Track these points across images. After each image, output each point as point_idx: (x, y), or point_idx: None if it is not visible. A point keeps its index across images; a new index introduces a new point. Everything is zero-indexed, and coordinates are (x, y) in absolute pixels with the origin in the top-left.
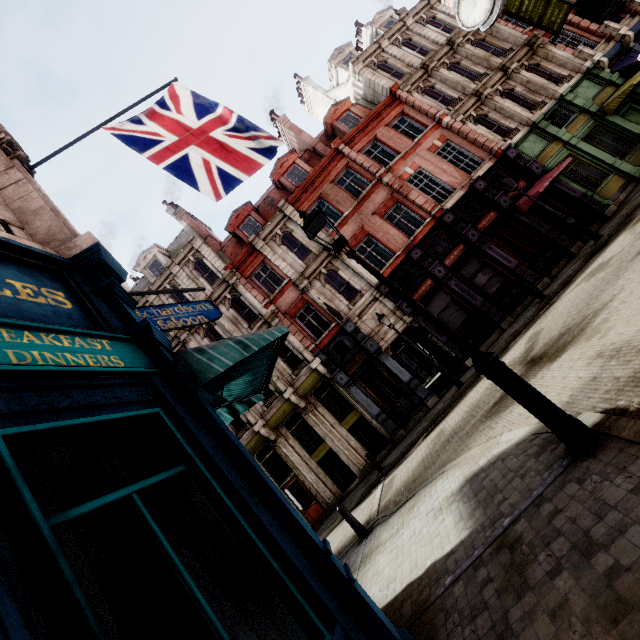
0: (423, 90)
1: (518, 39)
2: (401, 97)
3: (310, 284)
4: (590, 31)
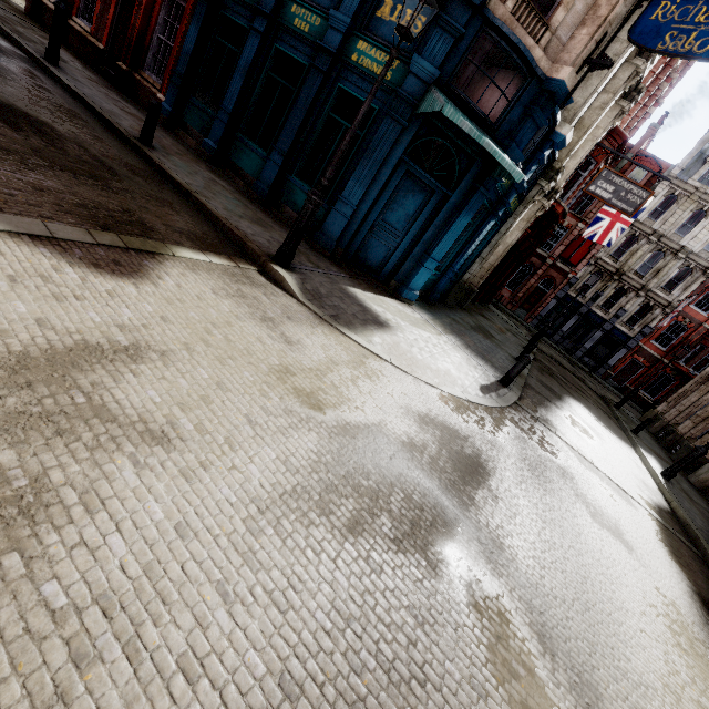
0: None
1: None
2: None
3: None
4: None
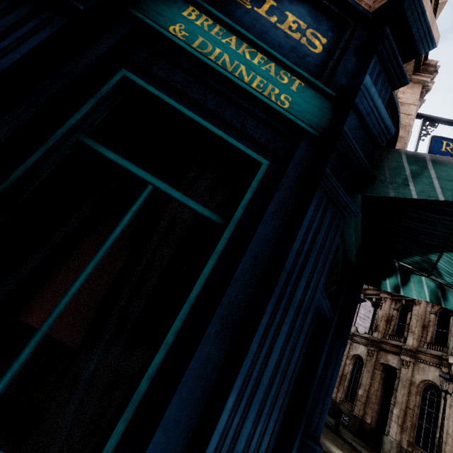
0: None
1: None
2: None
3: None
4: None
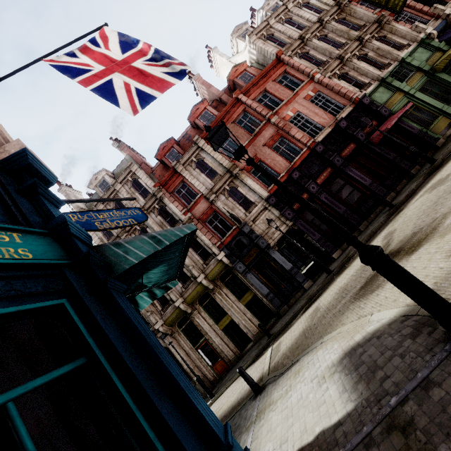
0: (300, 55)
1: (370, 18)
2: (284, 60)
3: (217, 197)
4: (423, 12)
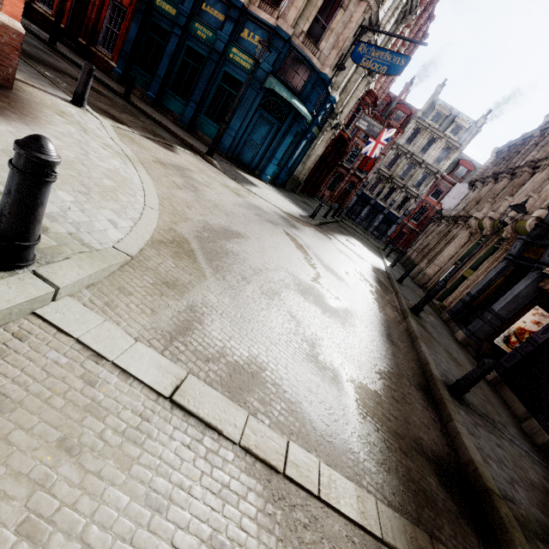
0: None
1: None
2: None
3: None
4: None
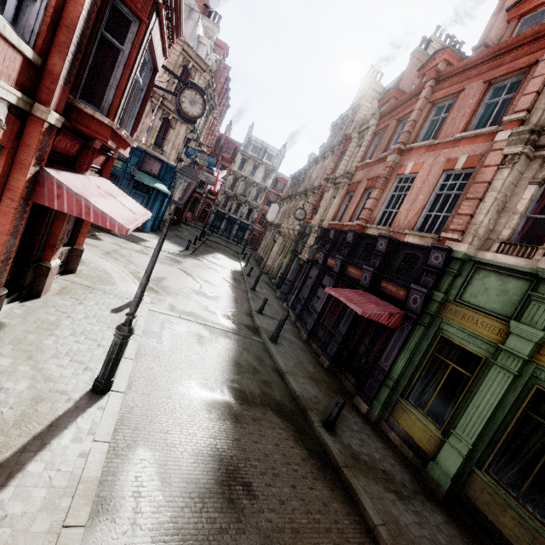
0: None
1: None
2: None
3: (336, 189)
4: None
